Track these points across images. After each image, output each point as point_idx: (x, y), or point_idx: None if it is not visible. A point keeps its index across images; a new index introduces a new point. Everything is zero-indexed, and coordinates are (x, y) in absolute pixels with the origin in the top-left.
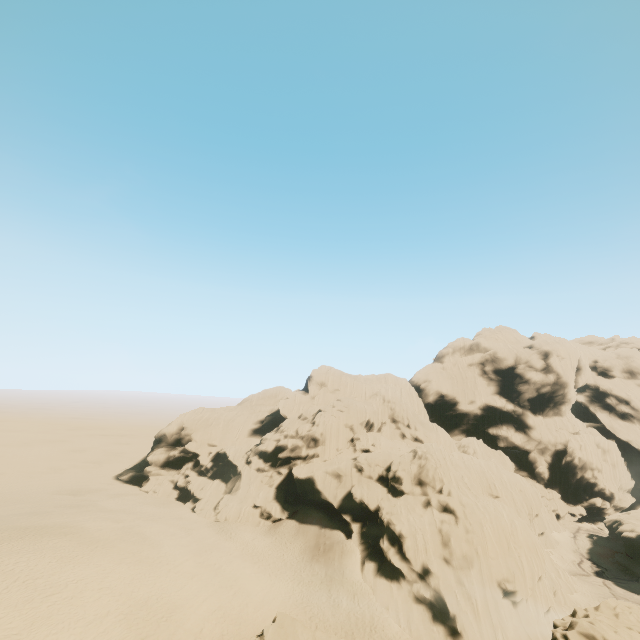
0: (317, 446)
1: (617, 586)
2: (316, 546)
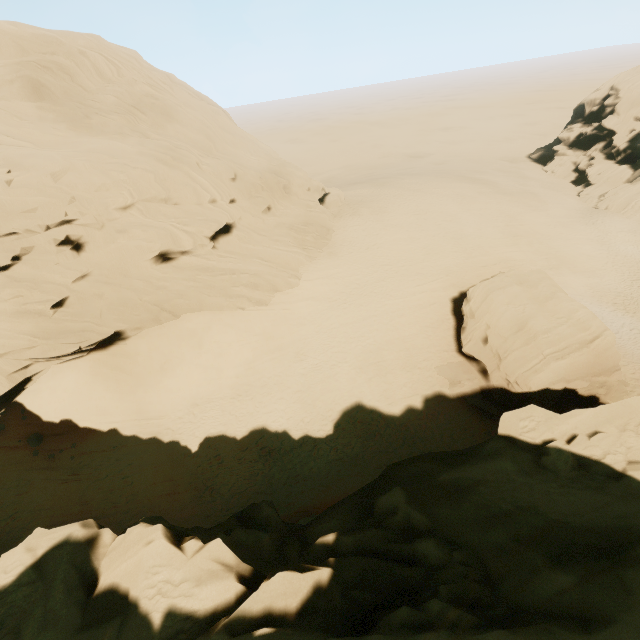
0: None
1: None
2: None
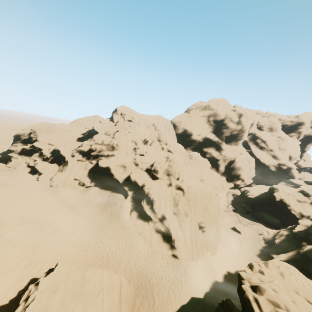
0: (114, 150)
1: (240, 216)
2: (107, 202)
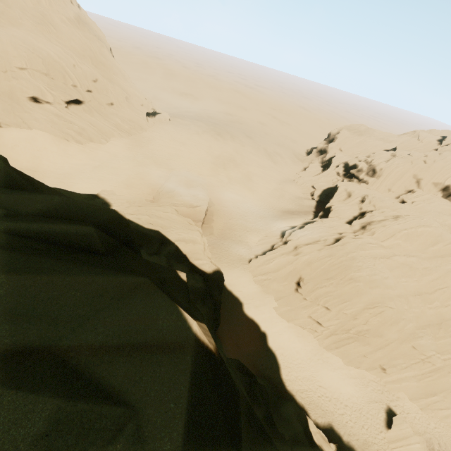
0: (373, 177)
1: None
2: (296, 211)
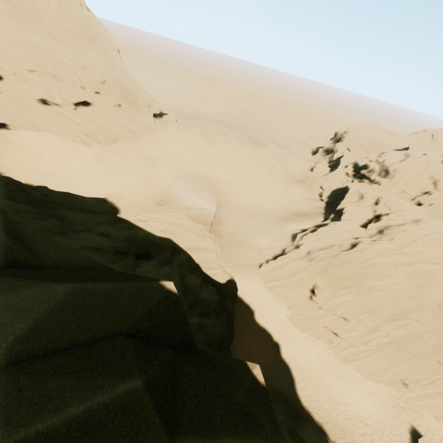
0: (385, 177)
1: None
2: (305, 213)
